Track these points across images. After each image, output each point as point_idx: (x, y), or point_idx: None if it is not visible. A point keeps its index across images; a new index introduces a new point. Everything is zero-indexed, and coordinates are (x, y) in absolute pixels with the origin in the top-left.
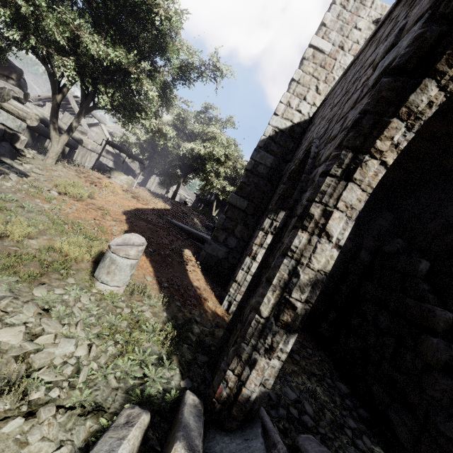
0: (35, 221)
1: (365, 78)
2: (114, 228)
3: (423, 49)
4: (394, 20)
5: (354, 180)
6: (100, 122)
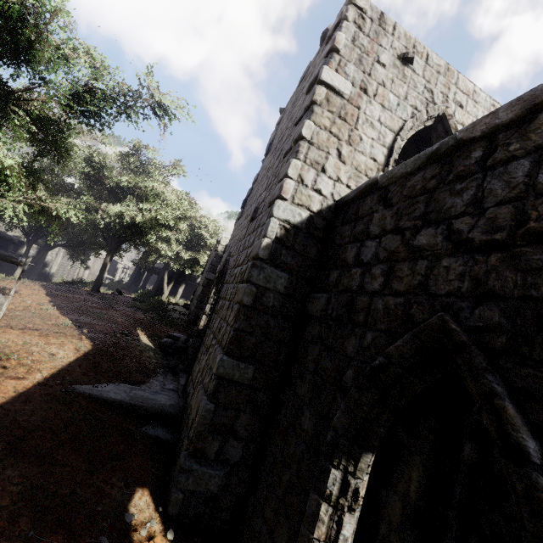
0: None
1: None
2: None
3: None
4: None
5: None
6: None
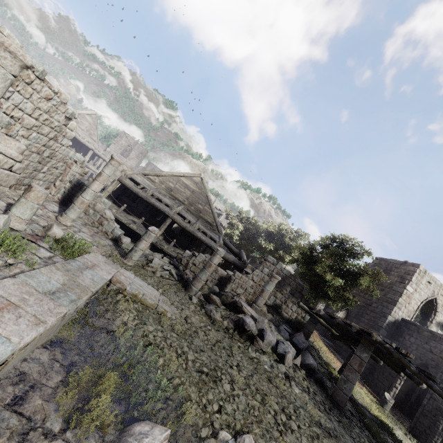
0: None
1: None
2: None
3: None
4: None
5: None
6: None
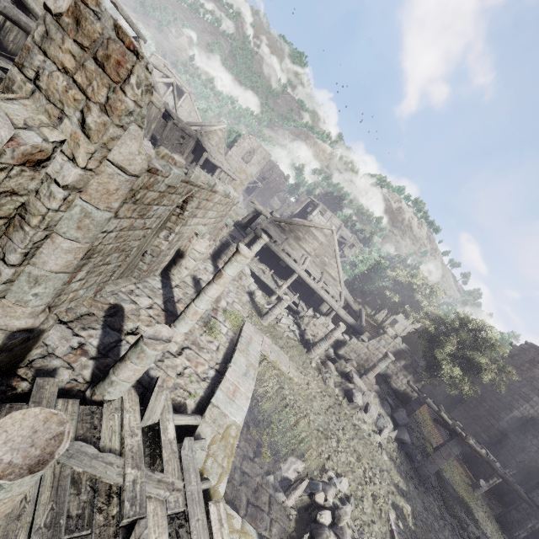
0: None
1: None
2: None
3: None
4: None
5: None
6: None
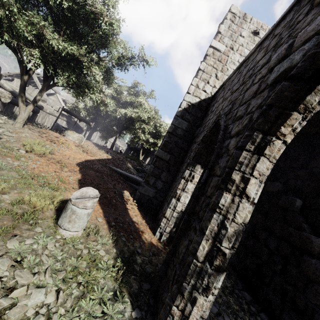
0: (7, 177)
1: (261, 76)
2: (70, 178)
3: (317, 64)
4: (278, 36)
5: (264, 155)
6: (56, 93)
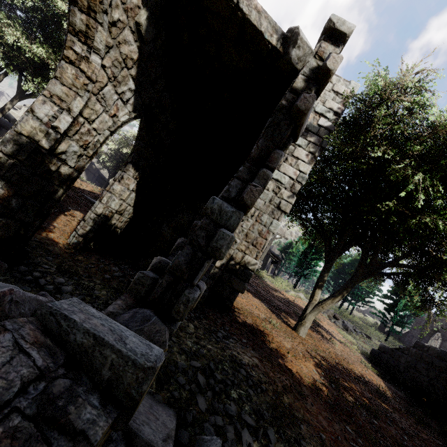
0: None
1: None
2: None
3: None
4: None
5: (56, 77)
6: None
